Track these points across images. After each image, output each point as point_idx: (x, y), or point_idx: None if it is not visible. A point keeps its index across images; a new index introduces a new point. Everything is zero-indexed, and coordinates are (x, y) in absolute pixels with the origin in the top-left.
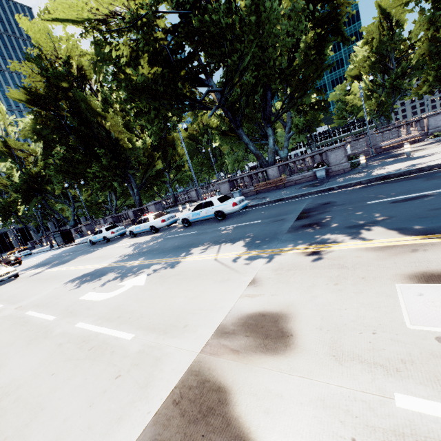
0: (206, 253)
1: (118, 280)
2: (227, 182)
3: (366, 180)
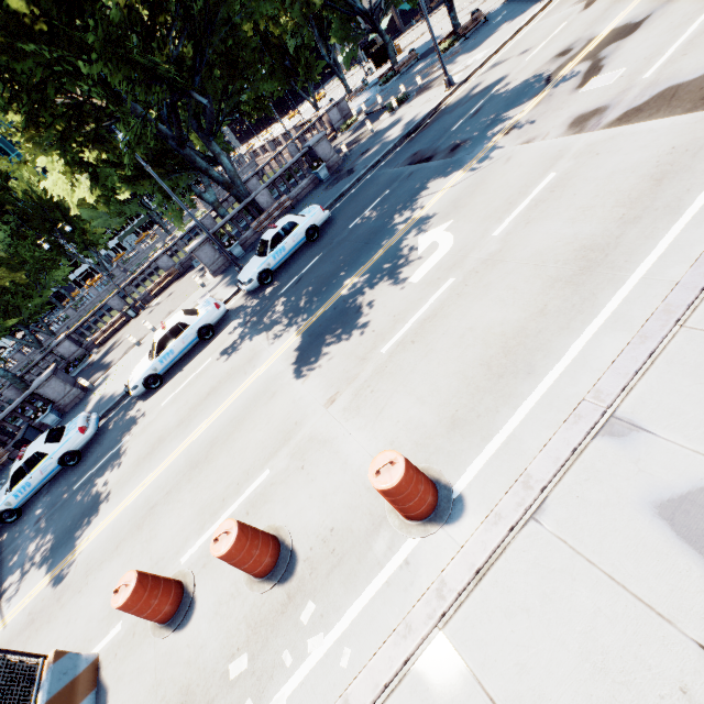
0: (425, 202)
1: (403, 264)
2: (206, 241)
3: (398, 142)
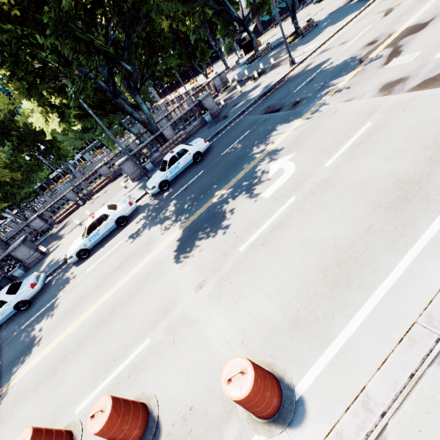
0: (275, 139)
1: (258, 183)
2: (129, 159)
3: (257, 99)
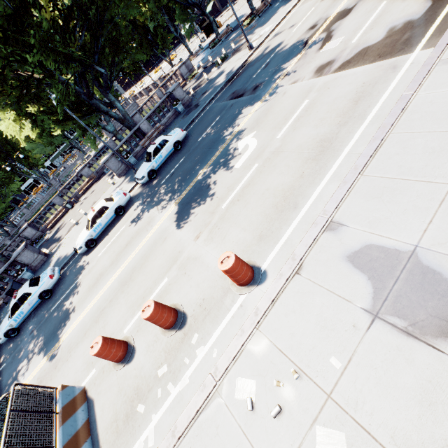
0: (241, 122)
1: (230, 159)
2: (112, 156)
3: (223, 86)
